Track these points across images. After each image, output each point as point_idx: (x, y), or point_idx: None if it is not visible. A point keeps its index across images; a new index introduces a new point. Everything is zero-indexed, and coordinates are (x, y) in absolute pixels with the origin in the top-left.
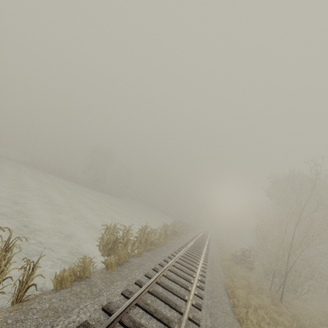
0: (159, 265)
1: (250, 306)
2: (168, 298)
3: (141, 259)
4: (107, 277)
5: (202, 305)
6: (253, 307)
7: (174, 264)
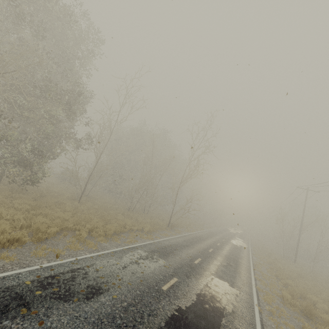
0: None
1: None
2: None
3: None
4: None
5: None
6: None
7: None
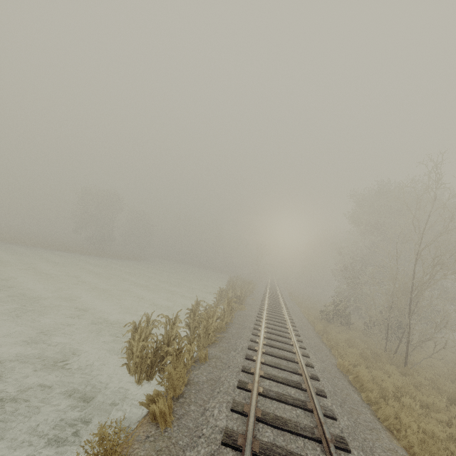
0: (243, 372)
1: (387, 393)
2: (293, 453)
3: (209, 368)
4: (161, 450)
5: (343, 435)
6: (392, 393)
7: (263, 359)
